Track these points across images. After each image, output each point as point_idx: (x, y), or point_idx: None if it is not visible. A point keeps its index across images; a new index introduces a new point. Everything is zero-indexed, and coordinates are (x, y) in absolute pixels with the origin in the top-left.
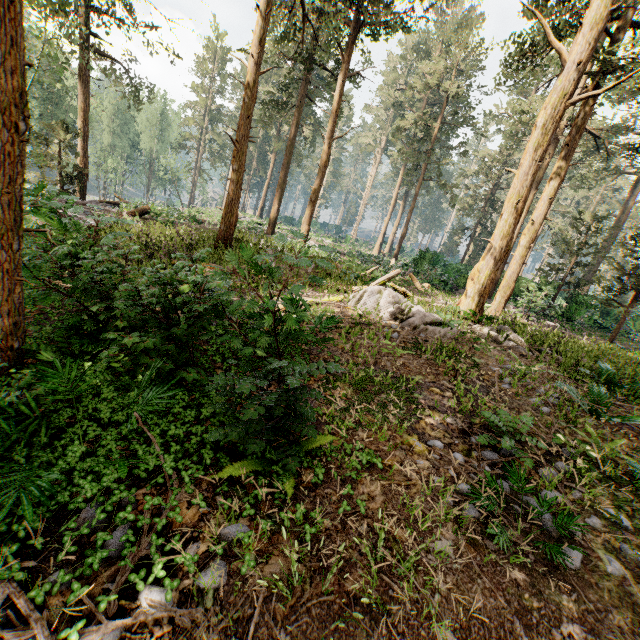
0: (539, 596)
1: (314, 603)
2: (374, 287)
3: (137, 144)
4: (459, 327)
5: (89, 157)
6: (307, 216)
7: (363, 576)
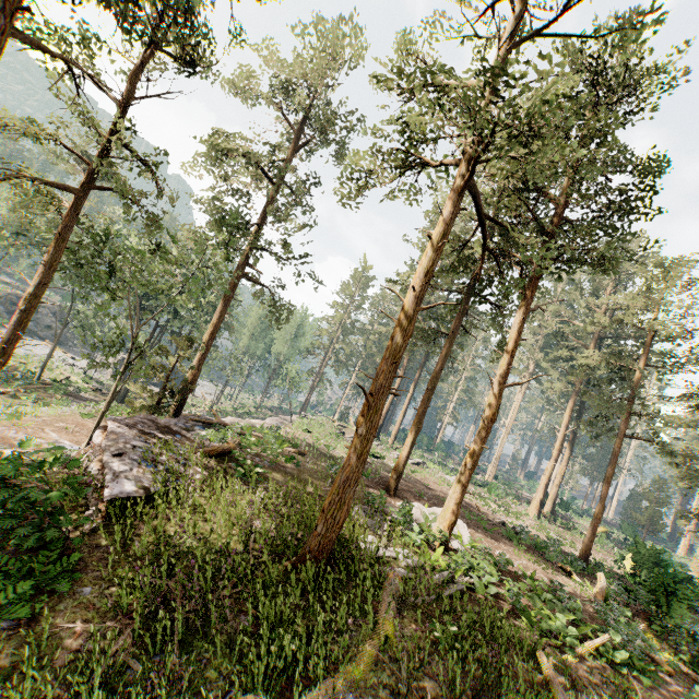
0: None
1: None
2: None
3: (269, 347)
4: None
5: (221, 356)
6: (457, 490)
7: None
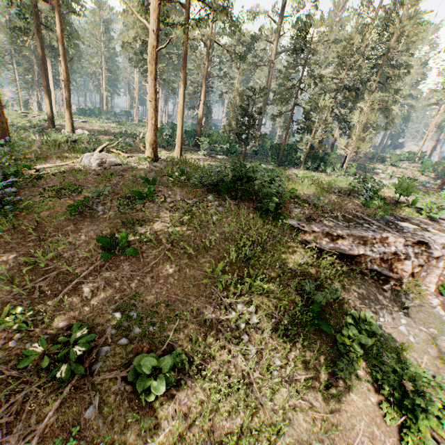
0: (83, 220)
1: (16, 231)
2: (89, 153)
3: None
4: (135, 165)
5: None
6: (68, 114)
7: (33, 226)
